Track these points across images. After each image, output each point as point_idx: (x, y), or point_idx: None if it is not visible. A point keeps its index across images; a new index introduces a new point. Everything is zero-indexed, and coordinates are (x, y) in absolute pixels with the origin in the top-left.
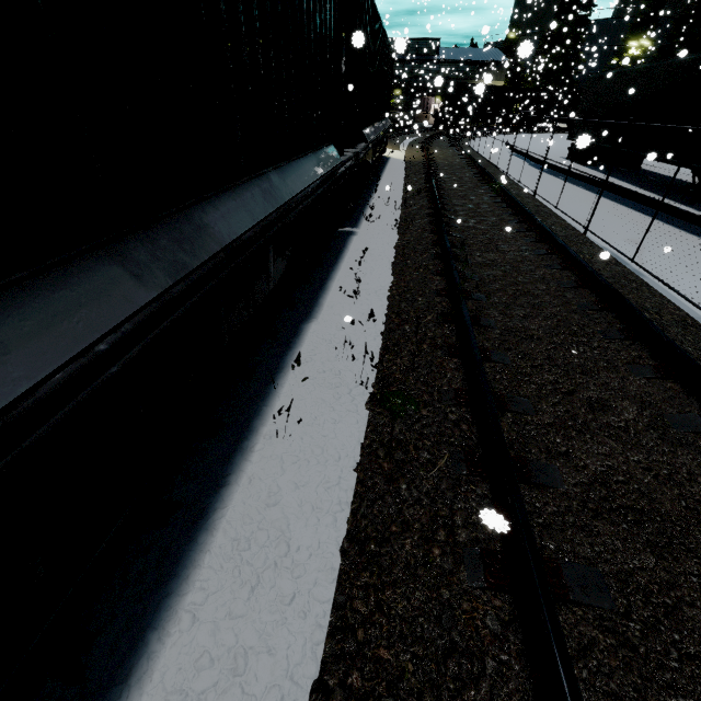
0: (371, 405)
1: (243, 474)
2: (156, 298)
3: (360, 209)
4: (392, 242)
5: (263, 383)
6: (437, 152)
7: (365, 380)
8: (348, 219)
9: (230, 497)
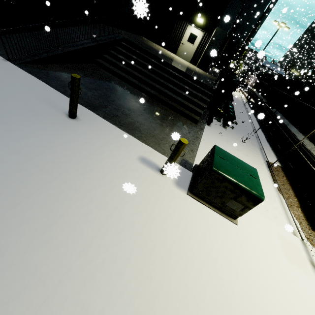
0: None
1: None
2: None
3: None
4: None
5: None
6: None
7: None
8: None
9: None
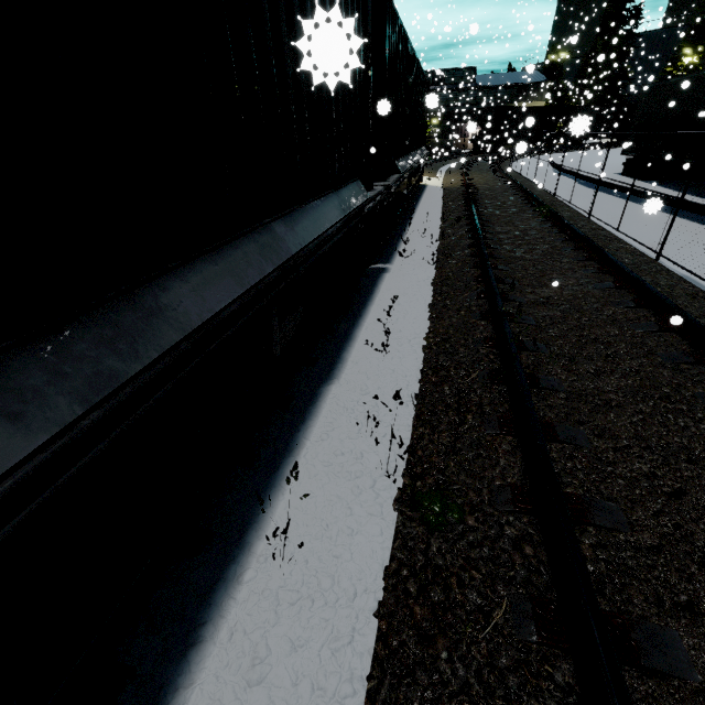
0: (401, 505)
1: (223, 623)
2: (44, 444)
3: (394, 243)
4: (429, 279)
5: (266, 472)
6: (477, 177)
7: (393, 465)
8: (381, 254)
9: (200, 665)
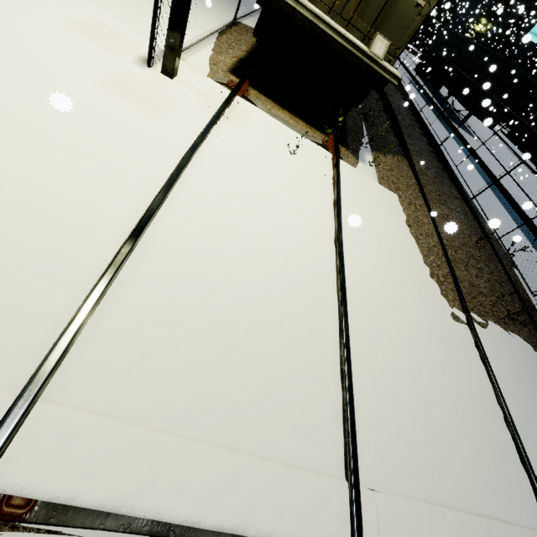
0: None
1: None
2: None
3: None
4: None
5: None
6: None
7: None
8: None
9: None
